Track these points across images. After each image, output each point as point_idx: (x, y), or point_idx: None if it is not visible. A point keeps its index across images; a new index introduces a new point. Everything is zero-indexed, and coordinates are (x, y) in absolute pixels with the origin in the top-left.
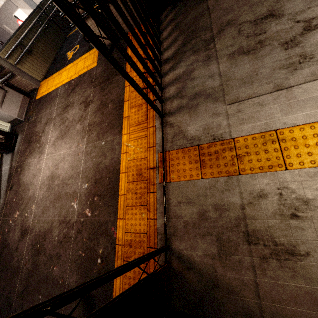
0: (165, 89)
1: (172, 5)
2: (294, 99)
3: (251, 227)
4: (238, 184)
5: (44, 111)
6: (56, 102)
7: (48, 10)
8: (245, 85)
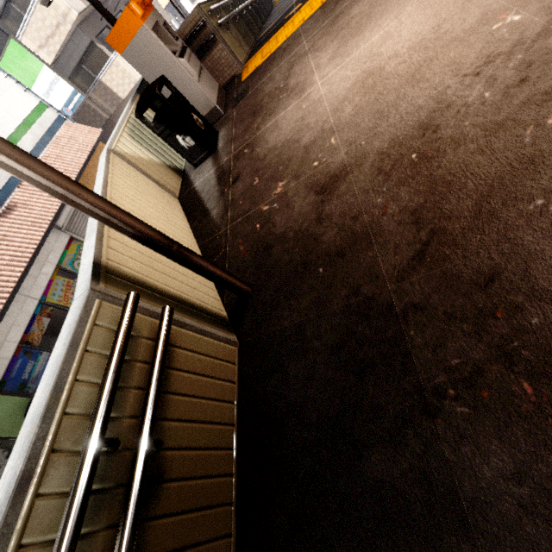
0: None
1: None
2: None
3: None
4: None
5: (275, 66)
6: (301, 39)
7: (234, 6)
8: None
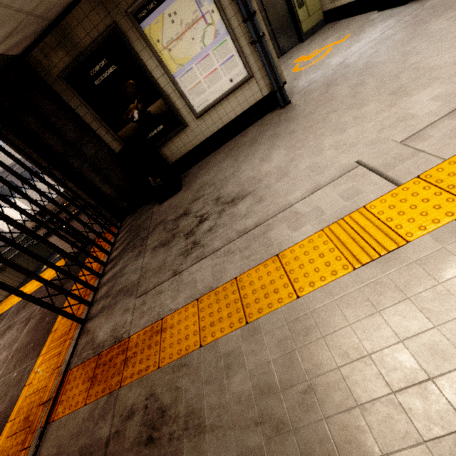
0: (99, 290)
1: (133, 213)
2: (182, 282)
3: None
4: (114, 403)
5: None
6: (1, 325)
7: None
8: (155, 274)
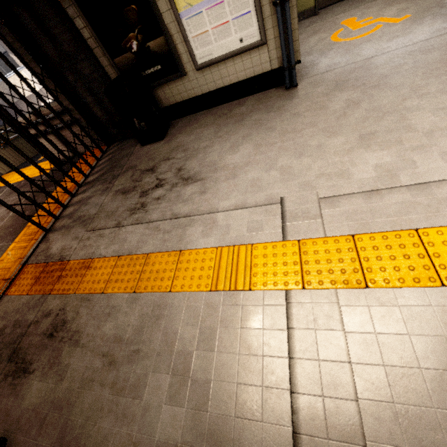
0: (67, 208)
1: (121, 141)
2: (117, 236)
3: (21, 344)
4: (43, 303)
5: None
6: None
7: None
8: (106, 218)
